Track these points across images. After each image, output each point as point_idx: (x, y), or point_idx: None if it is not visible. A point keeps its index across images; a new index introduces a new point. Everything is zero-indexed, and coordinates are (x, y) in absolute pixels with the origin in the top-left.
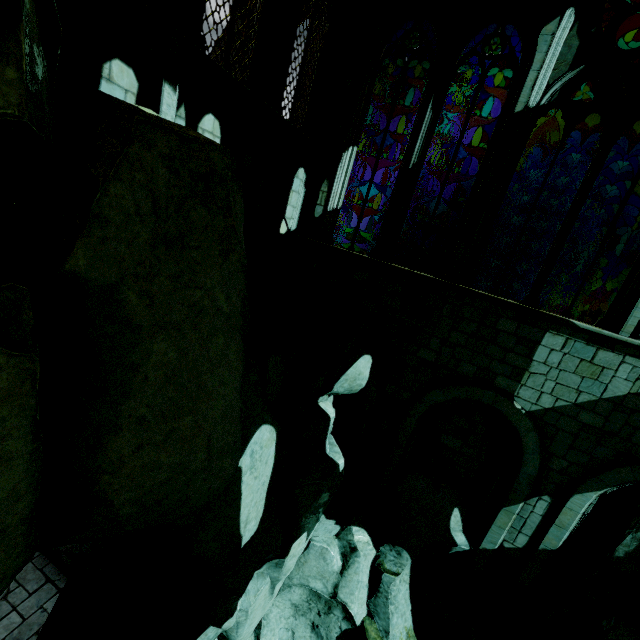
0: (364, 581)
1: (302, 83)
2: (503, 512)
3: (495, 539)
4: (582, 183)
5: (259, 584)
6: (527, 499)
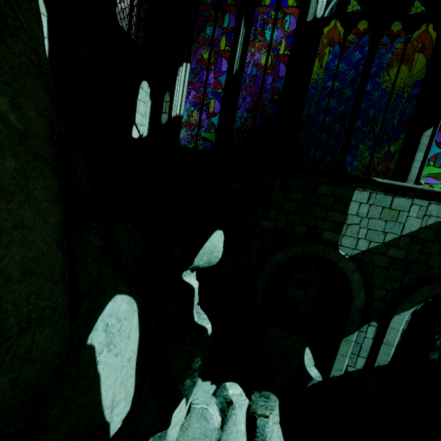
0: (242, 430)
1: (135, 5)
2: (344, 342)
3: (341, 366)
4: (362, 73)
5: None
6: (360, 327)
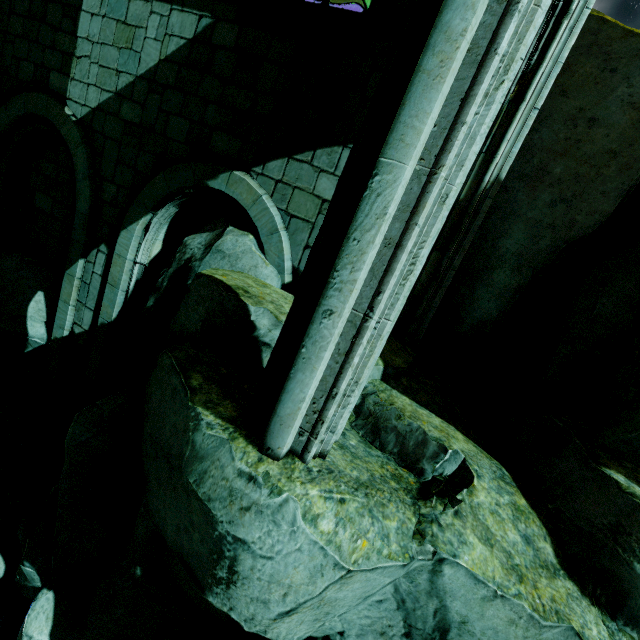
0: None
1: None
2: (66, 278)
3: (63, 321)
4: None
5: None
6: (88, 254)
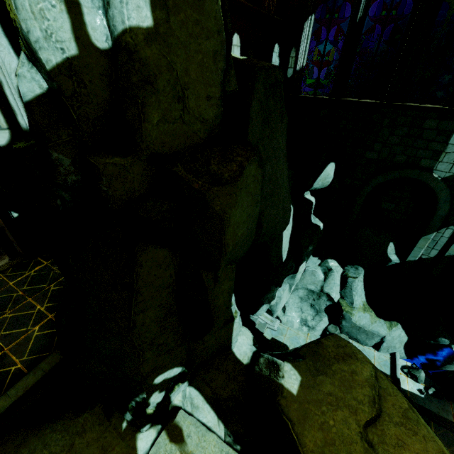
0: (337, 283)
1: None
2: (422, 239)
3: (416, 255)
4: None
5: (284, 286)
6: (439, 230)
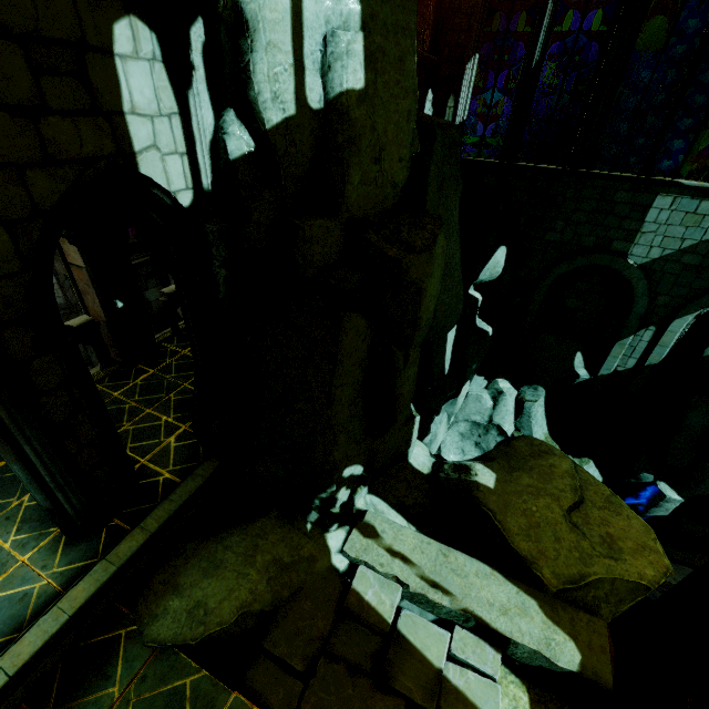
0: (511, 410)
1: (428, 5)
2: (617, 346)
3: (610, 366)
4: (697, 49)
5: (441, 417)
6: (636, 332)
